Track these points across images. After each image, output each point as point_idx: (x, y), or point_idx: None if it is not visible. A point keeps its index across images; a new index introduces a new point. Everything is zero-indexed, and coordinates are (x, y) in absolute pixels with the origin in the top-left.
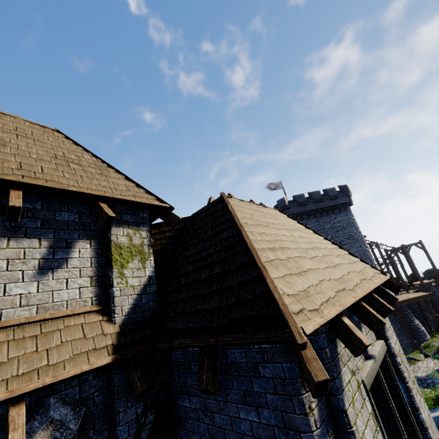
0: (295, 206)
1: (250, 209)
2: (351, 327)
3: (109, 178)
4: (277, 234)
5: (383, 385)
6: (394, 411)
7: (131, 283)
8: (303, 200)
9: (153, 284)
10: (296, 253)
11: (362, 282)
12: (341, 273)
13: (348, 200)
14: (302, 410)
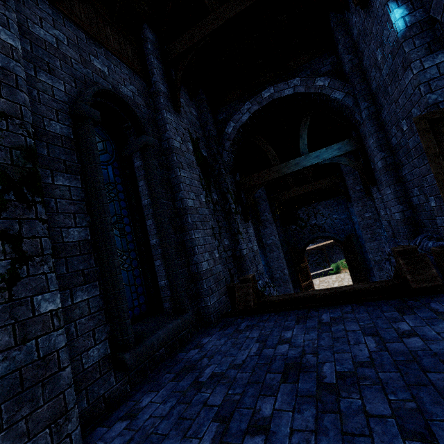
0: None
1: None
2: None
3: None
4: None
5: None
6: None
7: None
8: None
9: None
10: None
11: None
12: None
13: None
14: None
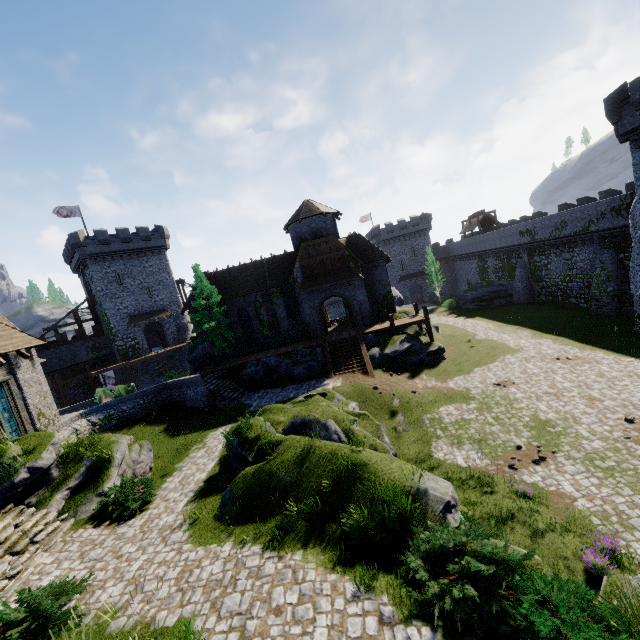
0: (95, 245)
1: None
2: None
3: None
4: None
5: None
6: None
7: None
8: (106, 238)
9: None
10: None
11: None
12: None
13: (164, 244)
14: None
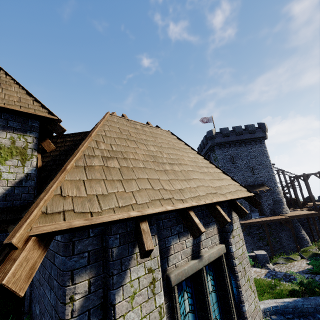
0: (220, 137)
1: (131, 127)
2: (143, 232)
3: (6, 90)
4: (140, 148)
5: (203, 281)
6: (208, 303)
7: (5, 177)
8: (227, 132)
9: (30, 180)
10: (142, 164)
11: (209, 195)
12: (188, 185)
13: (264, 135)
14: (63, 300)
